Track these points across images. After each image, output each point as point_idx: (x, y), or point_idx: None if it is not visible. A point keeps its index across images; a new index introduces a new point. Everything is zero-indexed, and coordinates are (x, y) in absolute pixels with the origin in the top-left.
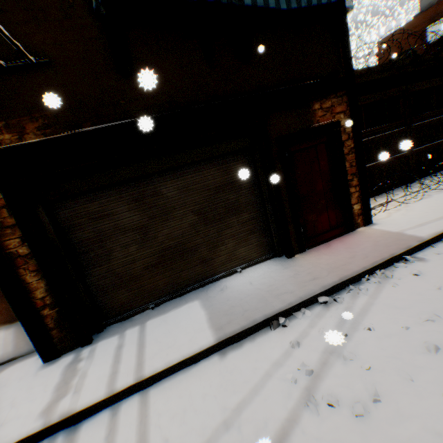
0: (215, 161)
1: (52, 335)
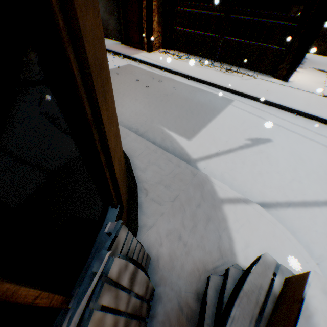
0: None
1: None
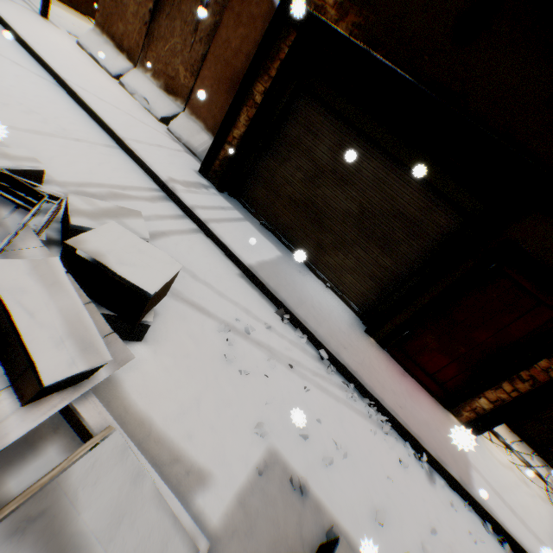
0: (429, 192)
1: (215, 162)
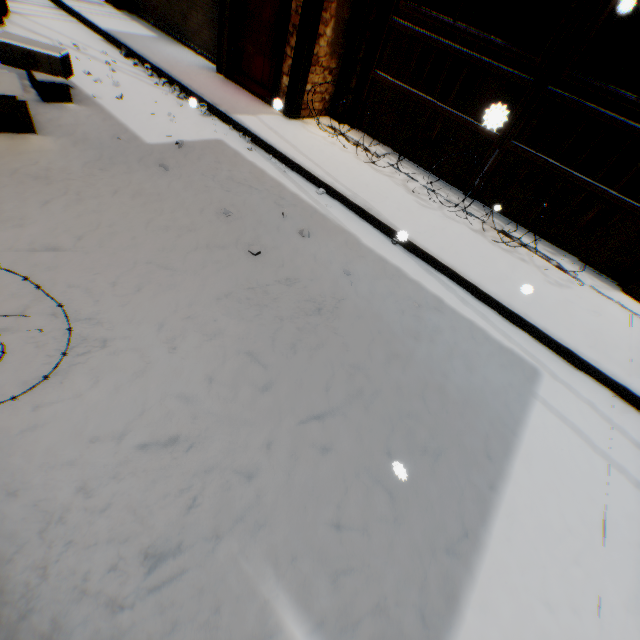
0: None
1: None
